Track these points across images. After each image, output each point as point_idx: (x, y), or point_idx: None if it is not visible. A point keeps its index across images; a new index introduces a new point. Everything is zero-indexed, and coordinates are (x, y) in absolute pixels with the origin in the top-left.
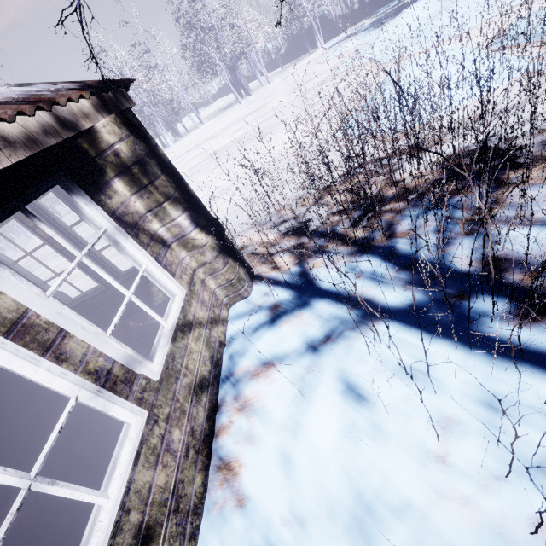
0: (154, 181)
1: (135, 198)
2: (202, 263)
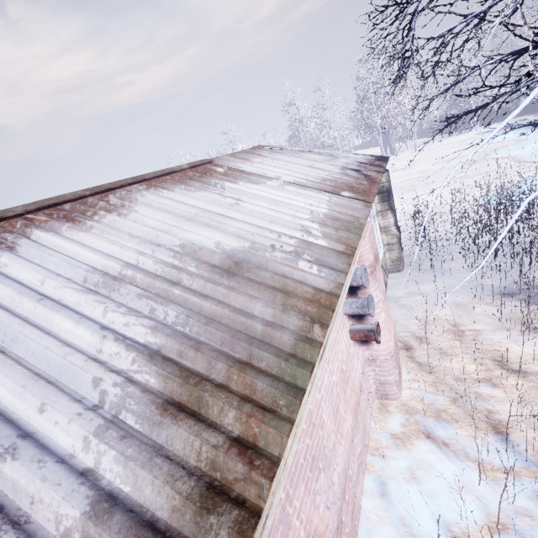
0: (390, 200)
1: (378, 205)
2: (389, 243)
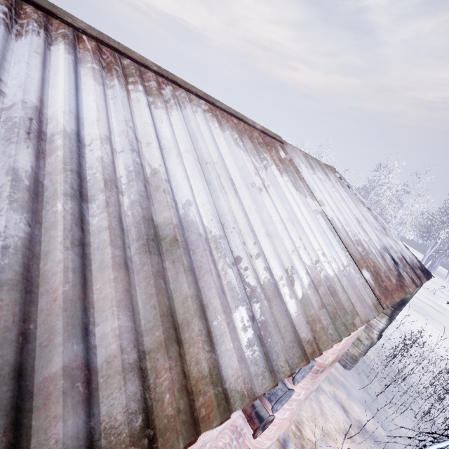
0: (397, 310)
1: None
2: (360, 339)
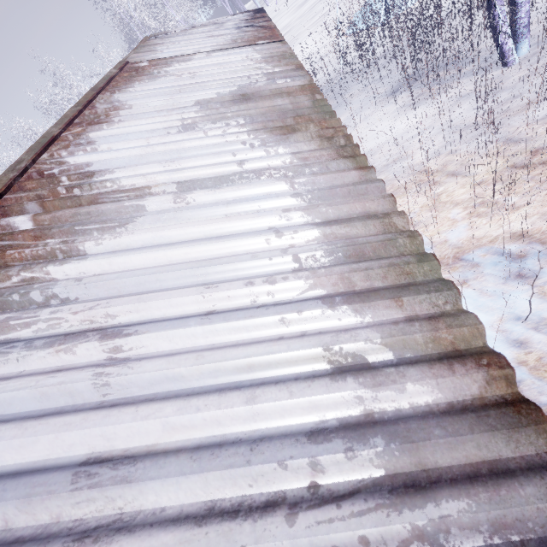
0: None
1: None
2: None
